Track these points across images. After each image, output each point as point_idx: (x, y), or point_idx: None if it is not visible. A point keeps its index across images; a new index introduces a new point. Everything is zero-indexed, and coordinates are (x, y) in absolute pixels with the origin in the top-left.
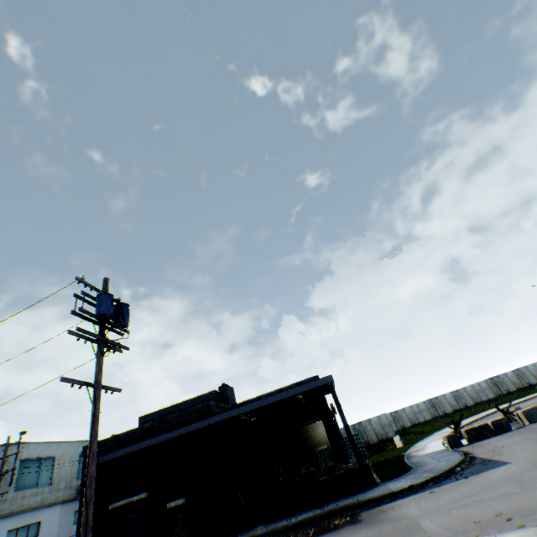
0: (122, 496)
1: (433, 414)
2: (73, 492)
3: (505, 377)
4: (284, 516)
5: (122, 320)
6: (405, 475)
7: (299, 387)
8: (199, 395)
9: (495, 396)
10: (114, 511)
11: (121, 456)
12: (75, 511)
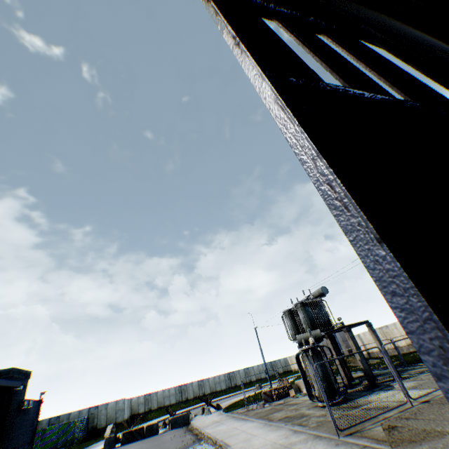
0: None
1: (178, 399)
2: None
3: (238, 372)
4: None
5: None
6: None
7: None
8: None
9: (227, 387)
10: None
11: None
12: None
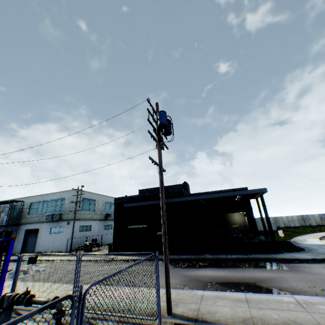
0: (134, 224)
1: (301, 224)
2: (103, 217)
3: None
4: (220, 253)
5: (169, 130)
6: (303, 252)
7: (242, 191)
8: (172, 185)
9: None
10: (130, 229)
11: (133, 206)
12: (103, 225)
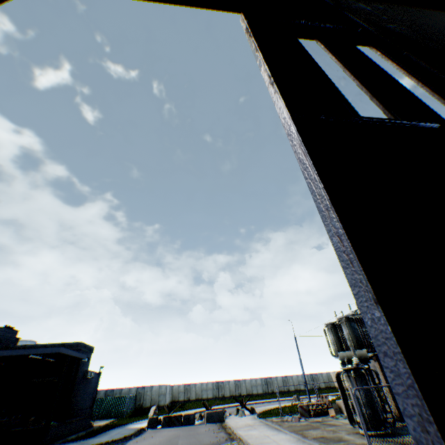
0: None
1: (215, 394)
2: None
3: (276, 379)
4: None
5: None
6: (72, 442)
7: (31, 349)
8: None
9: (263, 392)
10: None
11: None
12: None
